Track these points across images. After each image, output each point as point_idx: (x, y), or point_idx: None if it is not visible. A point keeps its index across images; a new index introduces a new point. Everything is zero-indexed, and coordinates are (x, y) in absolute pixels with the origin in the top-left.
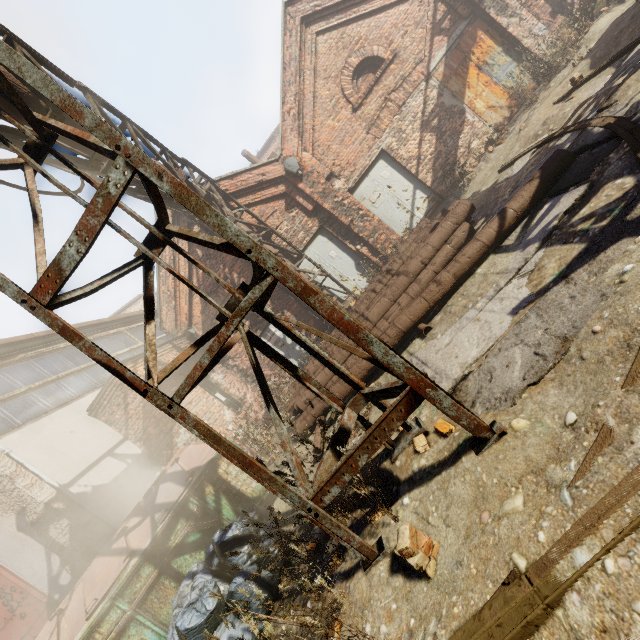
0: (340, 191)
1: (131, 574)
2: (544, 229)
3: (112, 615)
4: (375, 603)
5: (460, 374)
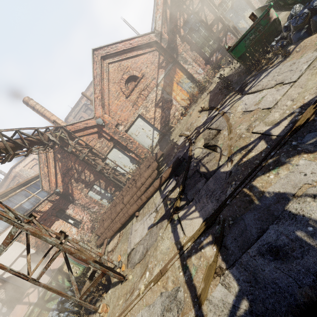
0: (122, 131)
1: (30, 312)
2: (165, 194)
3: None
4: None
5: (132, 247)
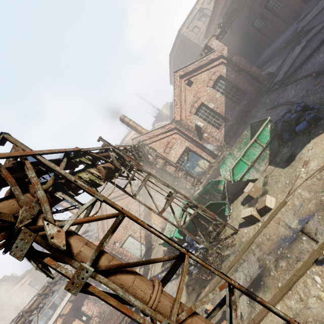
0: (118, 247)
1: None
2: None
3: None
4: None
5: None
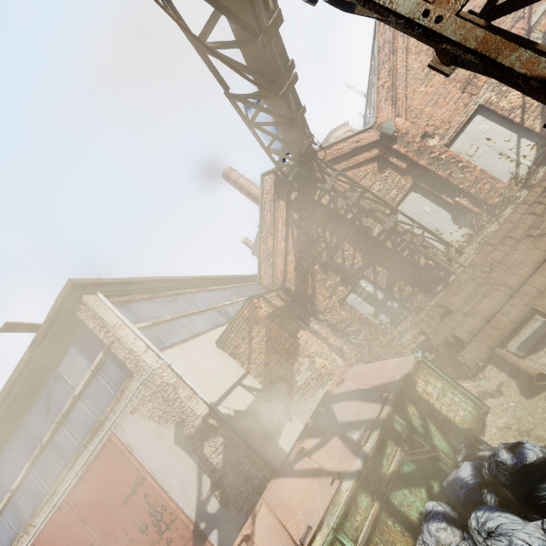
0: (435, 148)
1: (349, 501)
2: None
3: None
4: None
5: None
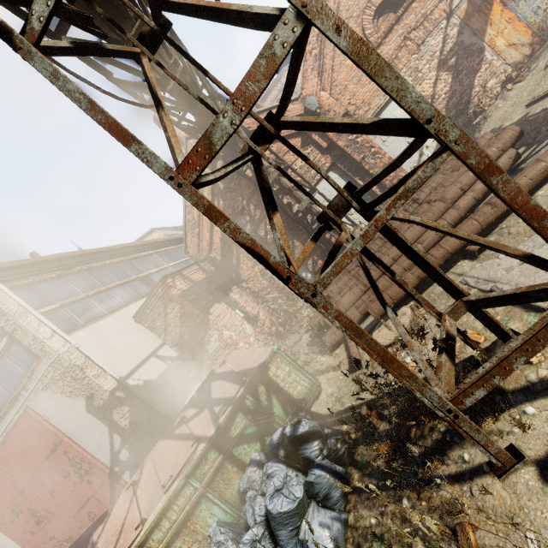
0: None
1: (200, 457)
2: None
3: (186, 491)
4: (532, 512)
5: None
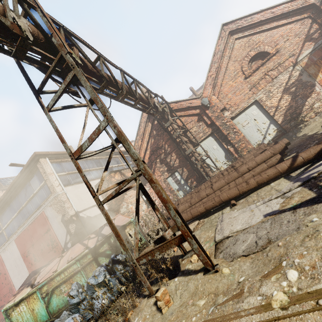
0: (226, 117)
1: (84, 255)
2: (309, 176)
3: (74, 266)
4: (143, 311)
5: (227, 235)
